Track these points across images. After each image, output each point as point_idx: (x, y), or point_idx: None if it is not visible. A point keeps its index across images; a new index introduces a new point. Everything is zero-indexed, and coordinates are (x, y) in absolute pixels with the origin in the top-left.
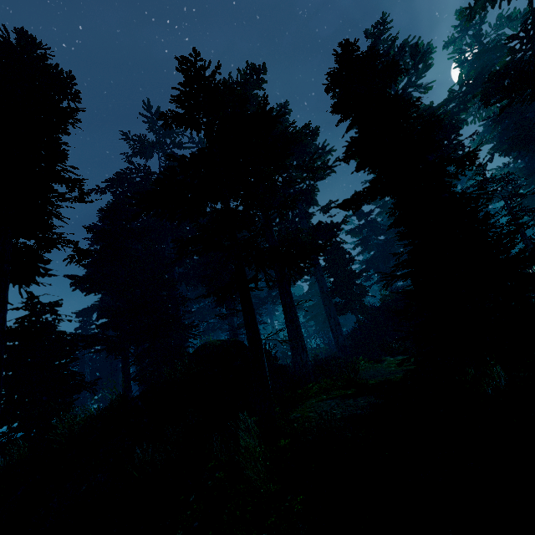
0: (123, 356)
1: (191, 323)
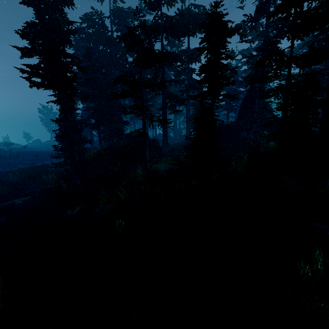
0: (98, 130)
1: (126, 121)
